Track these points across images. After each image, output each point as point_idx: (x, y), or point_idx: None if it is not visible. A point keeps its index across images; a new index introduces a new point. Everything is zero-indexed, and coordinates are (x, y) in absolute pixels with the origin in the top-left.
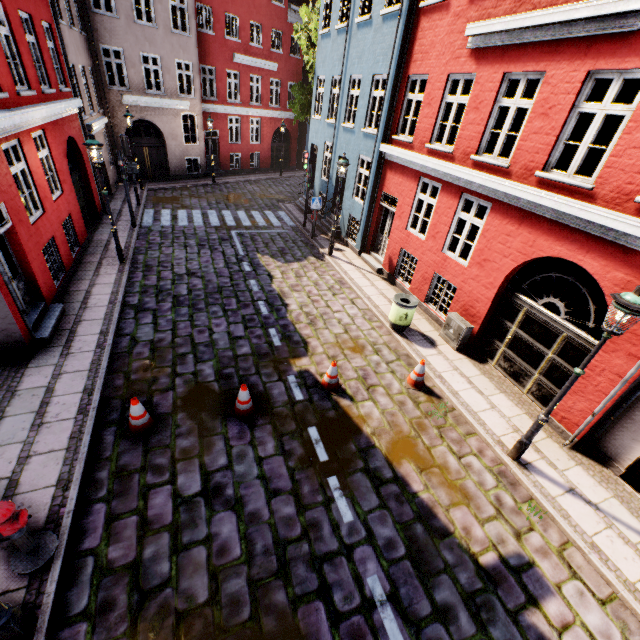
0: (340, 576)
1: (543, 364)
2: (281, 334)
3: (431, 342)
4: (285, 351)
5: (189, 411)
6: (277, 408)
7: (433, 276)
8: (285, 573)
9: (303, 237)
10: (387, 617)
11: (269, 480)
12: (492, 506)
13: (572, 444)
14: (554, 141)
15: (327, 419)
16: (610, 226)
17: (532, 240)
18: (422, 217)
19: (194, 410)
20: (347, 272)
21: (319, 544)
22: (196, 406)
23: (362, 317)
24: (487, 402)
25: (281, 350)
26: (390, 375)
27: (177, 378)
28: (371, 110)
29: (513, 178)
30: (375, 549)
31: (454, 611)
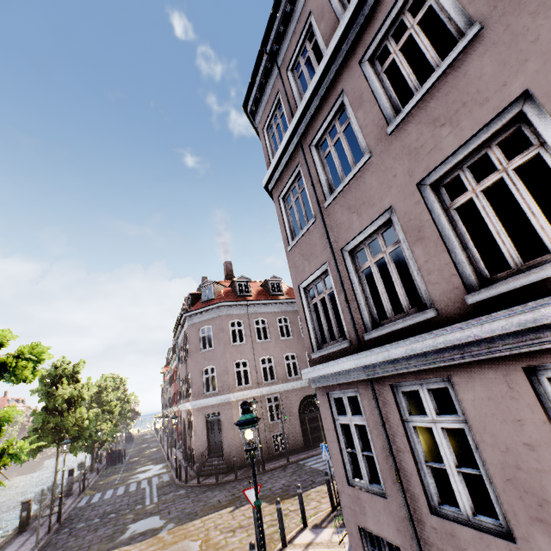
0: None
1: None
2: None
3: None
4: None
5: None
6: None
7: None
8: None
9: None
10: None
11: None
12: None
13: None
14: None
15: None
16: None
17: None
18: None
19: None
20: None
21: None
22: None
23: None
24: None
25: None
26: None
27: None
28: None
29: None
30: None
31: None
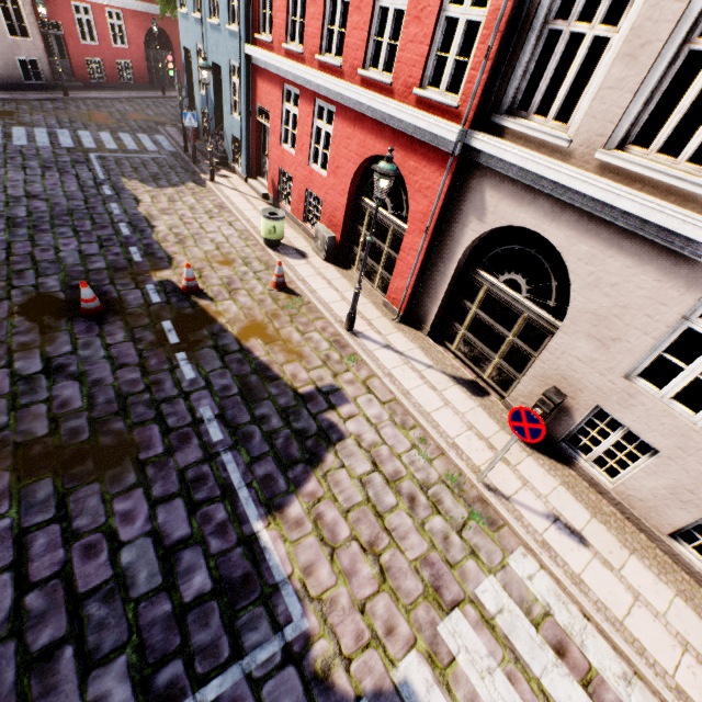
0: (176, 409)
1: (383, 259)
2: (143, 252)
3: (303, 255)
4: (146, 265)
5: (29, 315)
6: (131, 309)
7: (306, 193)
8: (125, 412)
9: (184, 163)
10: (212, 427)
11: (116, 359)
12: (321, 361)
13: (399, 319)
14: (367, 37)
15: (183, 315)
16: (399, 117)
17: (363, 141)
18: (291, 130)
19: (35, 314)
20: (229, 197)
21: (160, 394)
22: (37, 311)
23: (238, 237)
24: (340, 296)
25: (142, 265)
26: (256, 281)
27: (14, 290)
28: (233, 1)
29: (346, 78)
30: (211, 392)
31: (269, 418)
